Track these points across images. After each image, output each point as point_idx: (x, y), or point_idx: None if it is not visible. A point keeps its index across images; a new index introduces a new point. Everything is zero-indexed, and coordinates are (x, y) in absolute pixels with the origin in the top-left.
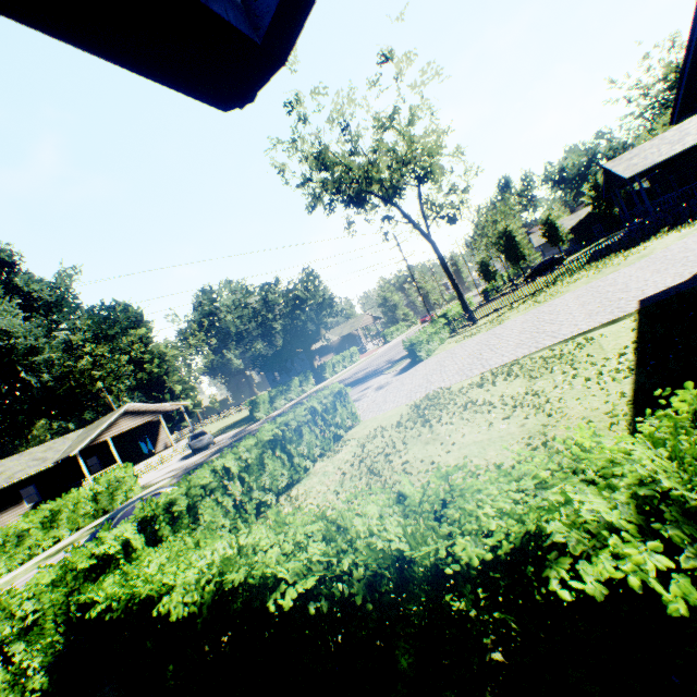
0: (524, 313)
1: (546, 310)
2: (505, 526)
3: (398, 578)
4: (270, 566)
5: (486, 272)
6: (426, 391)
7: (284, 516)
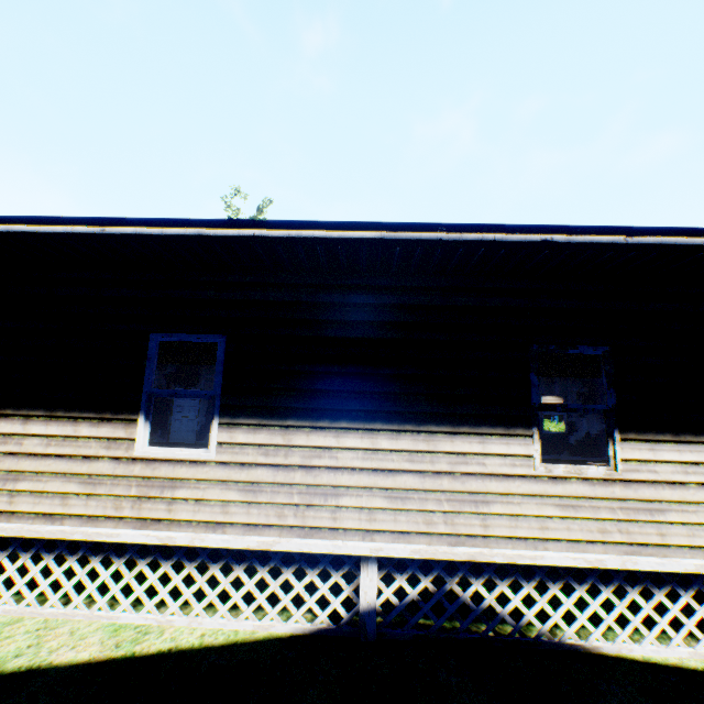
0: None
1: None
2: None
3: None
4: None
5: None
6: None
7: None
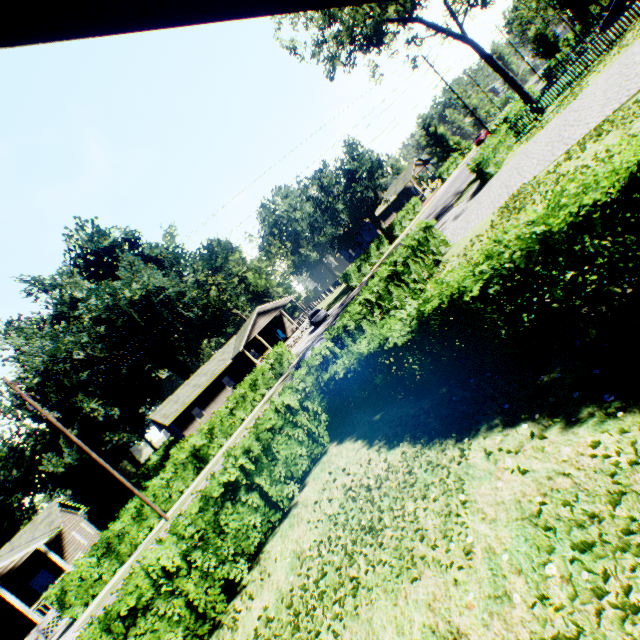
0: (606, 69)
1: (636, 51)
2: (614, 172)
3: (544, 248)
4: (454, 287)
5: (544, 47)
6: (508, 195)
7: (442, 279)
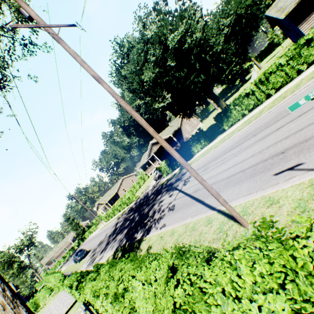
0: None
1: None
2: None
3: None
4: None
5: None
6: None
7: None
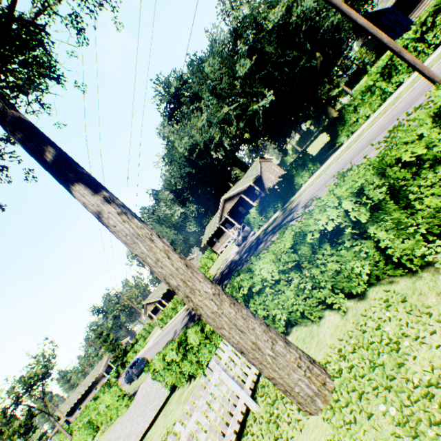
0: None
1: None
2: None
3: None
4: None
5: None
6: None
7: None
